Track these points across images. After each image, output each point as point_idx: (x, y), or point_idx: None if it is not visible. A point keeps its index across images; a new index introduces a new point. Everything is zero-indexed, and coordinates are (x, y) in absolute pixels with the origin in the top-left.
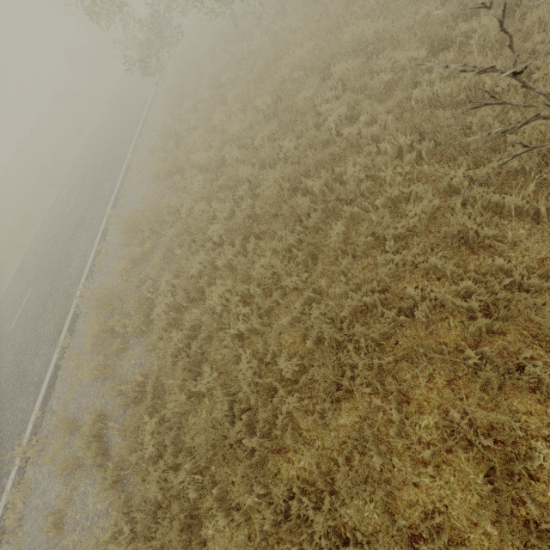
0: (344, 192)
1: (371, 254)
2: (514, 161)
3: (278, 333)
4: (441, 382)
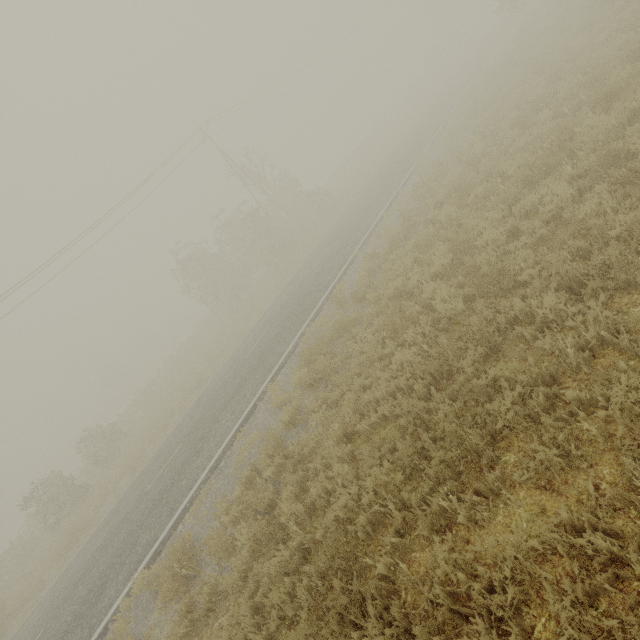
0: None
1: None
2: None
3: None
4: None
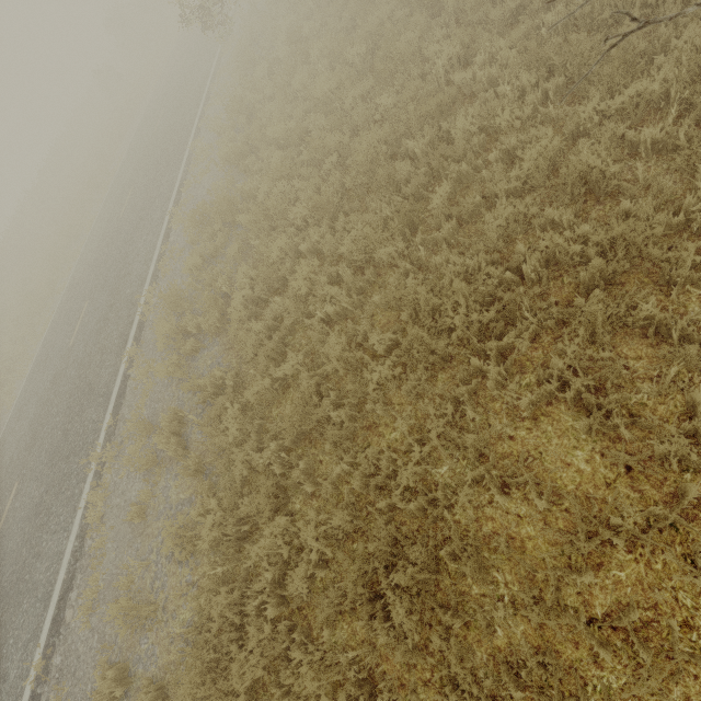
0: (451, 149)
1: (480, 220)
2: (655, 83)
3: (371, 315)
4: (547, 341)
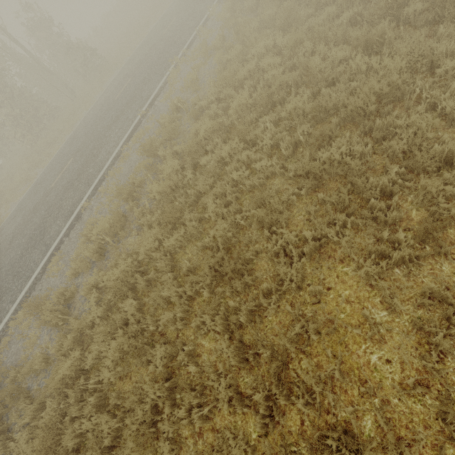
0: None
1: None
2: None
3: None
4: None
